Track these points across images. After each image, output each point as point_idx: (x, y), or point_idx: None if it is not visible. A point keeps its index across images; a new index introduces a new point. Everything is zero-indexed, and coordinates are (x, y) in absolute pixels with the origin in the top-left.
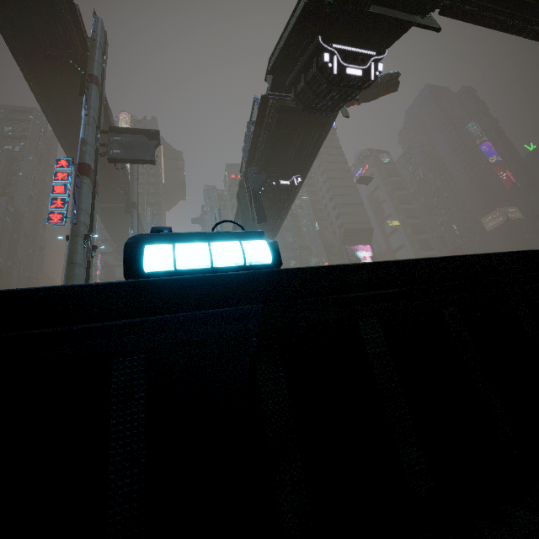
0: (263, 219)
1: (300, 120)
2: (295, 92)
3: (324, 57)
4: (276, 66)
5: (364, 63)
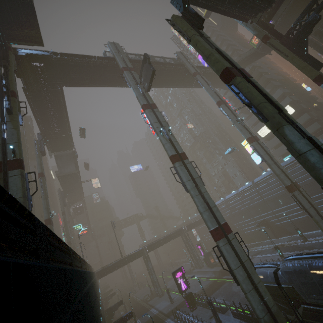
0: (200, 23)
1: None
2: None
3: None
4: None
5: None
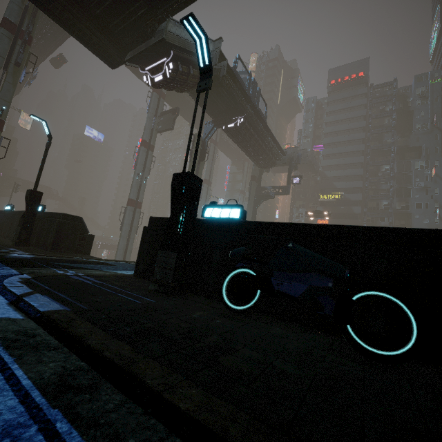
0: (202, 158)
1: None
2: None
3: (144, 79)
4: None
5: (162, 69)
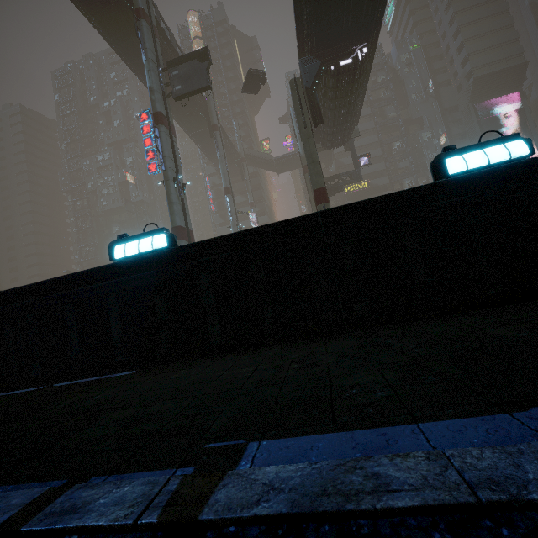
0: (319, 121)
1: None
2: None
3: None
4: None
5: None
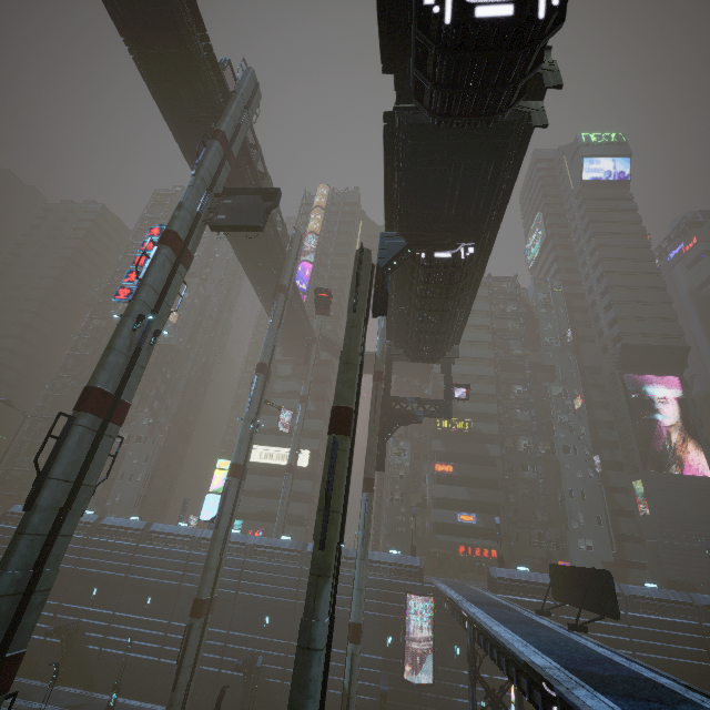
0: (380, 310)
1: (452, 146)
2: (415, 90)
3: None
4: (387, 53)
5: None
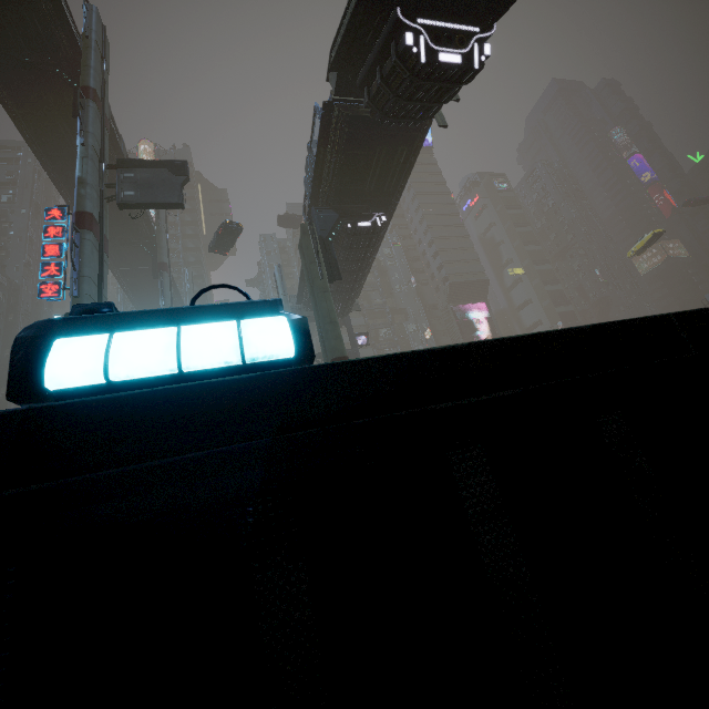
0: (336, 276)
1: (379, 135)
2: (369, 94)
3: (406, 39)
4: (340, 57)
5: (463, 45)
